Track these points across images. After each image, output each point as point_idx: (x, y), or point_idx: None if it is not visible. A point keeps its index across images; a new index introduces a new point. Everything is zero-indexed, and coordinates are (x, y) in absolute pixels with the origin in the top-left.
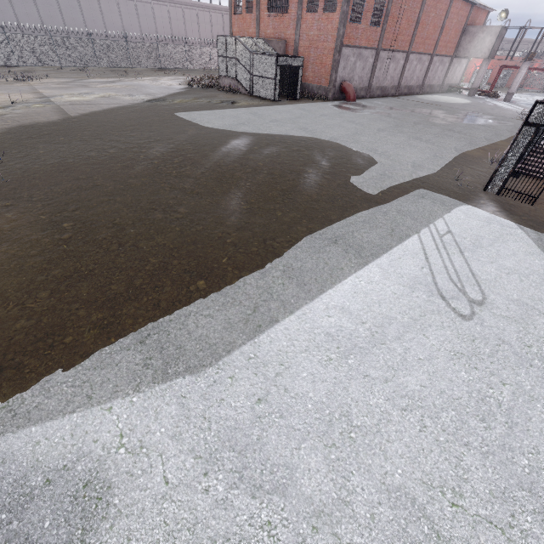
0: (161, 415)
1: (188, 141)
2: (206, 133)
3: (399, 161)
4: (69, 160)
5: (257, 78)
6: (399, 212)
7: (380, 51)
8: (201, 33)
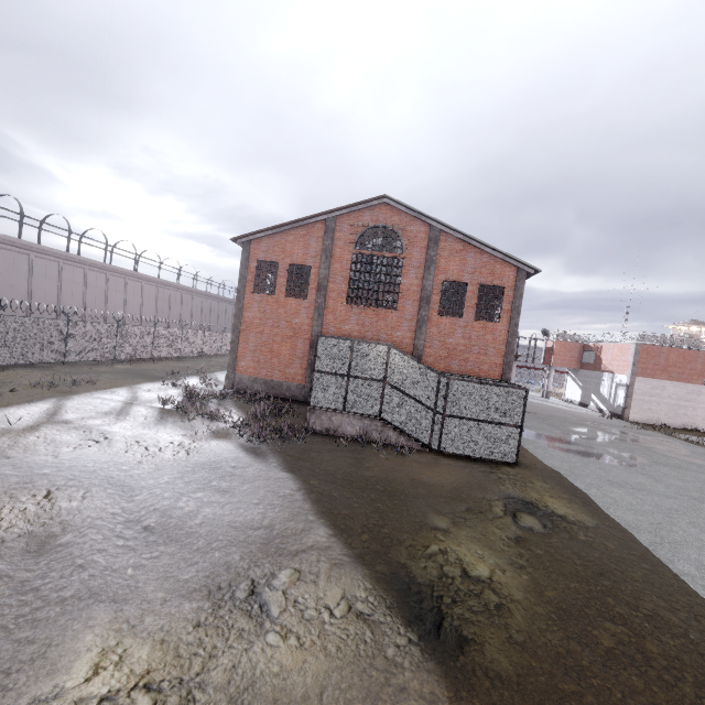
0: None
1: None
2: None
3: None
4: None
5: (457, 421)
6: None
7: None
8: (62, 295)
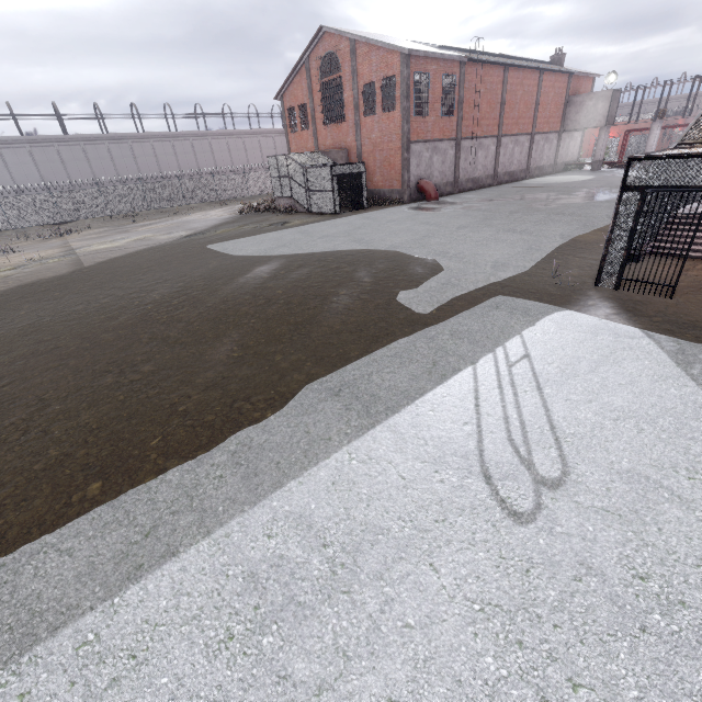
0: None
1: (203, 276)
2: (230, 264)
3: (475, 263)
4: (46, 318)
5: (313, 193)
6: (452, 335)
7: (461, 140)
8: (264, 158)
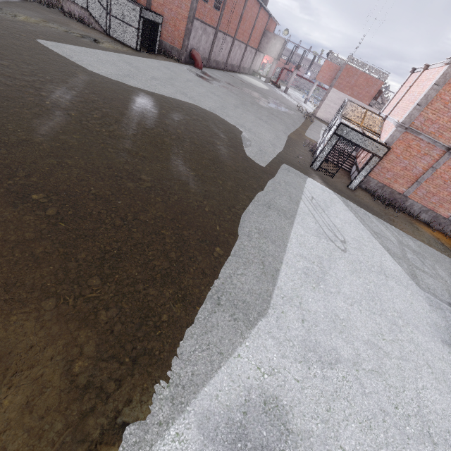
0: (268, 347)
1: (88, 89)
2: (101, 82)
3: (263, 139)
4: None
5: (115, 20)
6: (285, 183)
7: (218, 31)
8: None
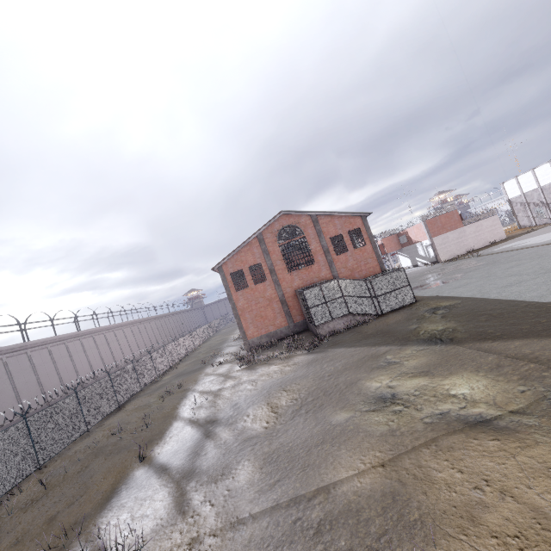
0: None
1: None
2: None
3: None
4: None
5: (383, 296)
6: None
7: None
8: (89, 360)
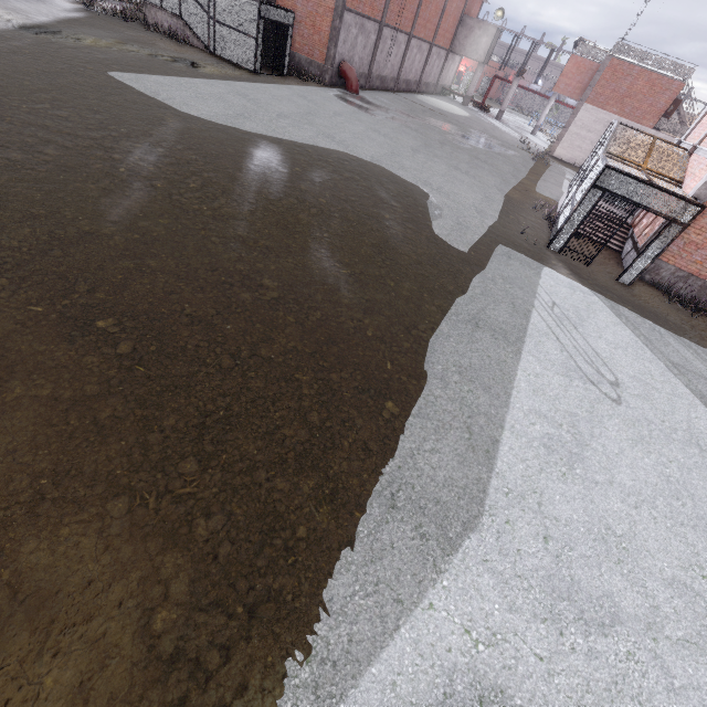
0: (483, 590)
1: (182, 143)
2: (201, 130)
3: (462, 204)
4: None
5: (222, 27)
6: (504, 280)
7: (383, 26)
8: None
